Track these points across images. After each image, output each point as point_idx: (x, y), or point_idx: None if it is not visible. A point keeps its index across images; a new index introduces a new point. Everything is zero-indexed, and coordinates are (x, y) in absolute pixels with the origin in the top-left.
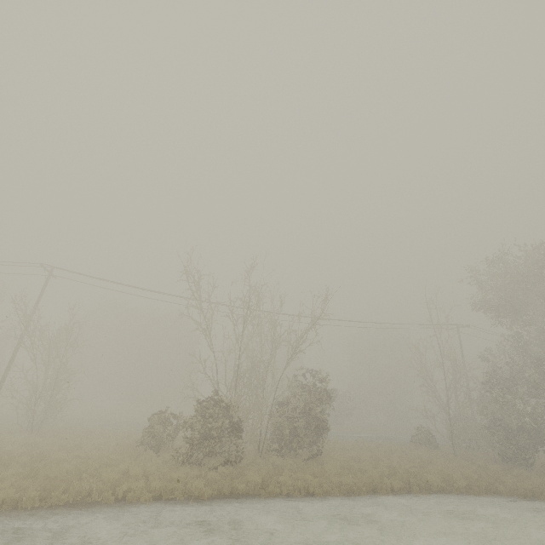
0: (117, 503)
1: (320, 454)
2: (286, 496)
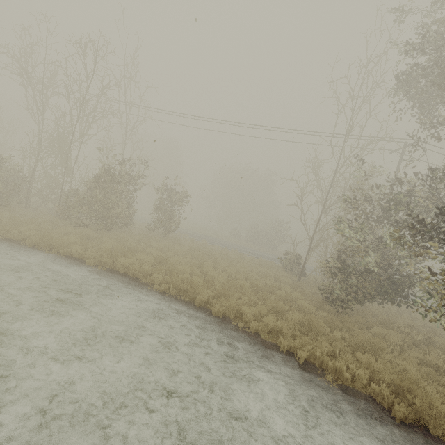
0: None
1: (109, 229)
2: None
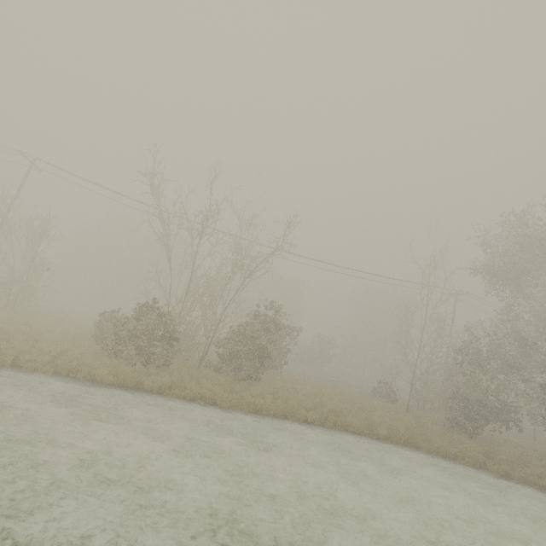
0: (14, 368)
1: (259, 379)
2: (189, 400)
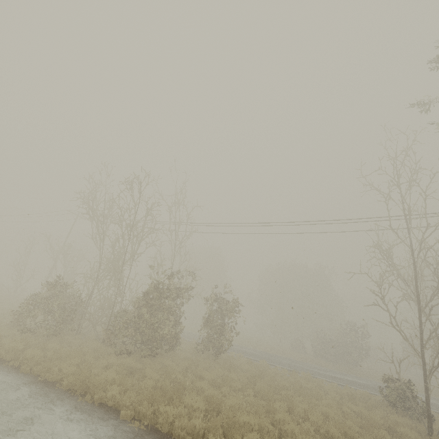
0: None
1: (153, 355)
2: (5, 361)
